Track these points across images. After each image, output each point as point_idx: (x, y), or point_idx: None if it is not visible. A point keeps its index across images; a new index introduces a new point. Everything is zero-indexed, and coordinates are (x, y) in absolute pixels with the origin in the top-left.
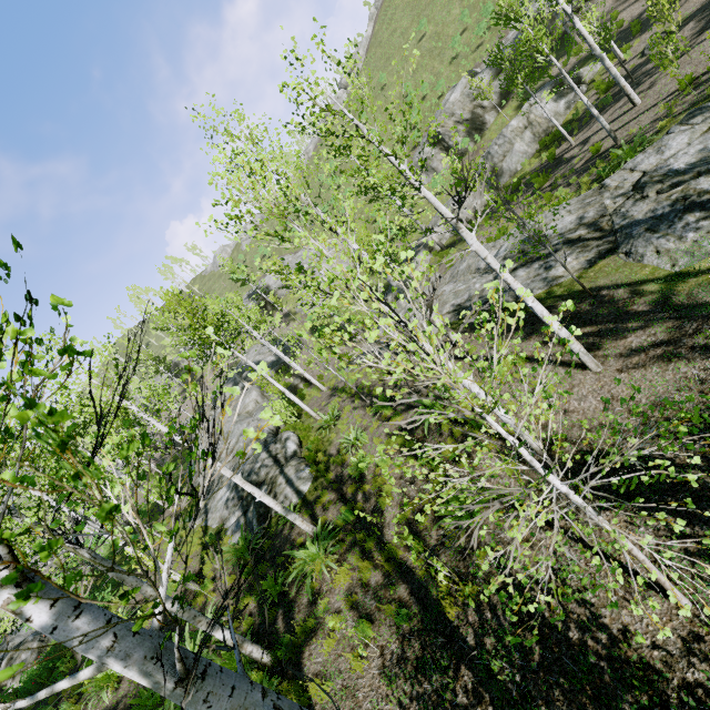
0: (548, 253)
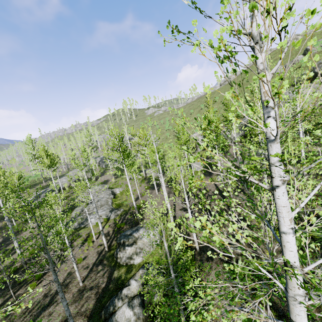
0: (82, 208)
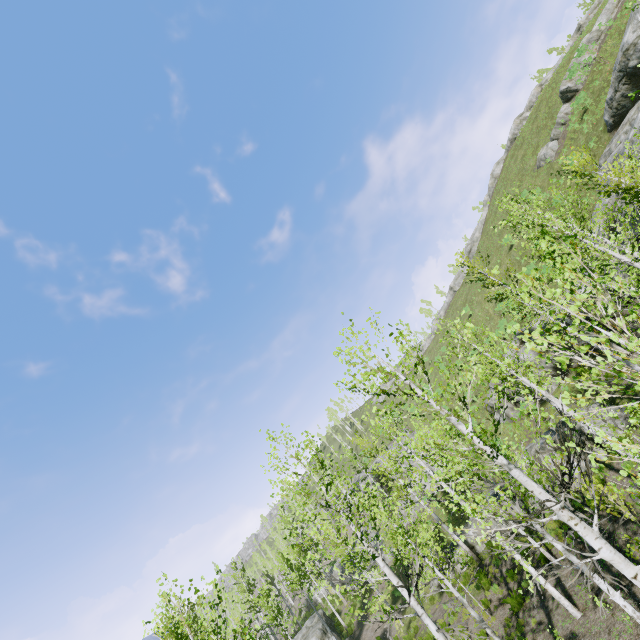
0: None
